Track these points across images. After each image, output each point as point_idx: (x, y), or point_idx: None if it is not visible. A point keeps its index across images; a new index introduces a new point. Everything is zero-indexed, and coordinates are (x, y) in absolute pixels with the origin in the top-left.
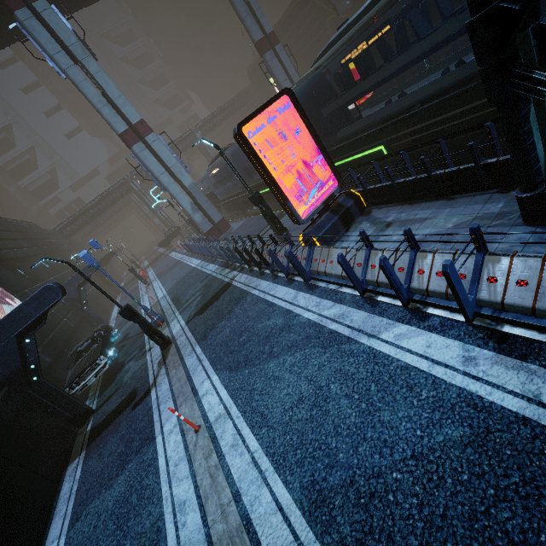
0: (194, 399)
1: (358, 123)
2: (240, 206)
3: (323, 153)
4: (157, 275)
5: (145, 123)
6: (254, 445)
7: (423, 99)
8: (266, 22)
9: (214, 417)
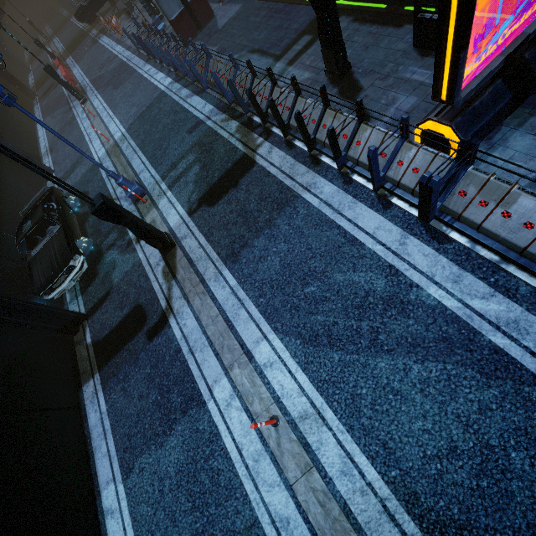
0: (251, 368)
1: None
2: None
3: None
4: (92, 82)
5: None
6: (383, 489)
7: None
8: None
9: (297, 412)
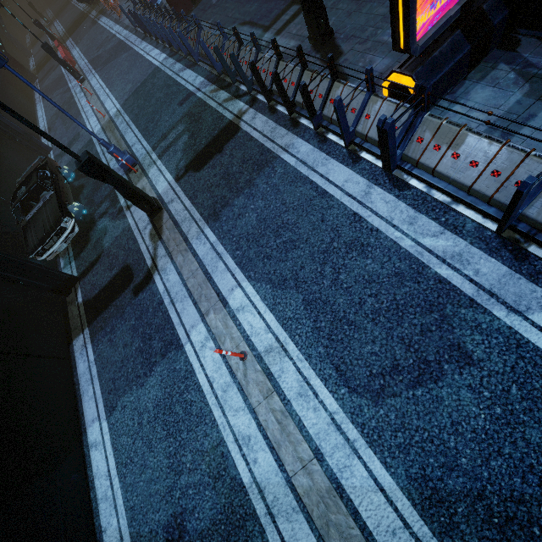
0: (225, 312)
1: None
2: None
3: None
4: (90, 62)
5: None
6: (332, 405)
7: None
8: None
9: (263, 347)
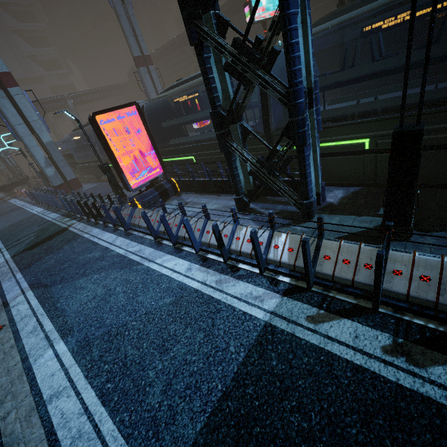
0: (3, 309)
1: (182, 139)
2: (95, 171)
3: (155, 150)
4: None
5: (11, 76)
6: (50, 328)
7: (215, 138)
8: (145, 47)
9: (20, 318)
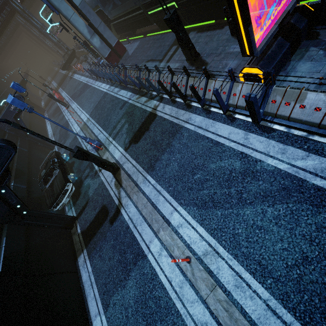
0: (170, 229)
1: None
2: (132, 26)
3: None
4: (71, 97)
5: None
6: (264, 293)
7: None
8: None
9: (201, 252)
